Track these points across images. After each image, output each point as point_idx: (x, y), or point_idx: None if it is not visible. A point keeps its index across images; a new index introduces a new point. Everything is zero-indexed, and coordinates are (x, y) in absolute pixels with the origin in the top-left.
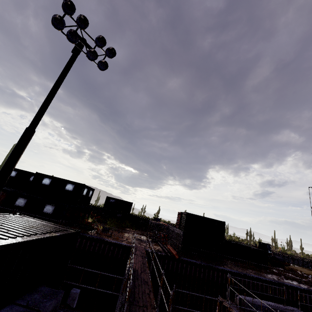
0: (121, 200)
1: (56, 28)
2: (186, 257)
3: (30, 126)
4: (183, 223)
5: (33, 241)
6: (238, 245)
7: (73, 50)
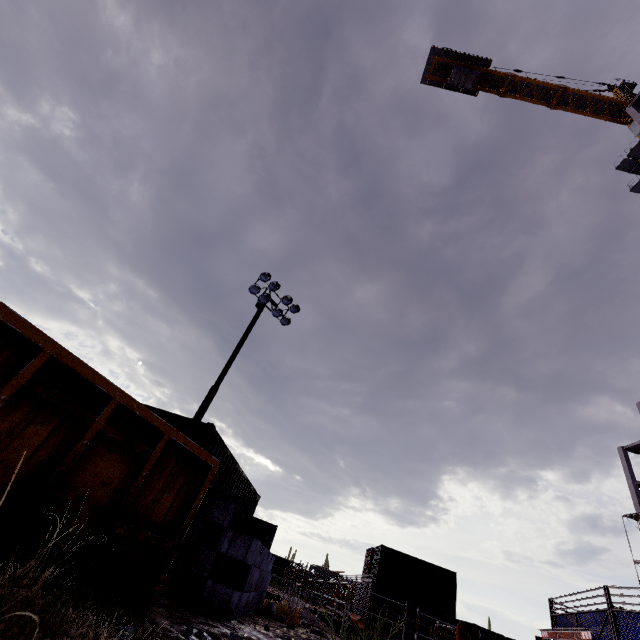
0: (256, 519)
1: (251, 292)
2: (379, 635)
3: (216, 384)
4: (375, 569)
5: (248, 481)
6: (486, 631)
7: (258, 305)
